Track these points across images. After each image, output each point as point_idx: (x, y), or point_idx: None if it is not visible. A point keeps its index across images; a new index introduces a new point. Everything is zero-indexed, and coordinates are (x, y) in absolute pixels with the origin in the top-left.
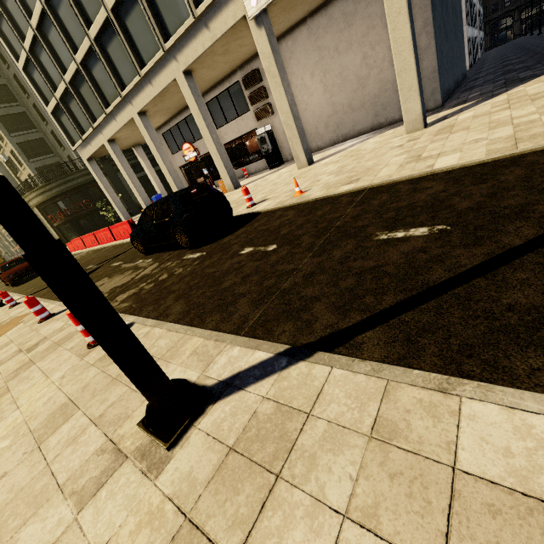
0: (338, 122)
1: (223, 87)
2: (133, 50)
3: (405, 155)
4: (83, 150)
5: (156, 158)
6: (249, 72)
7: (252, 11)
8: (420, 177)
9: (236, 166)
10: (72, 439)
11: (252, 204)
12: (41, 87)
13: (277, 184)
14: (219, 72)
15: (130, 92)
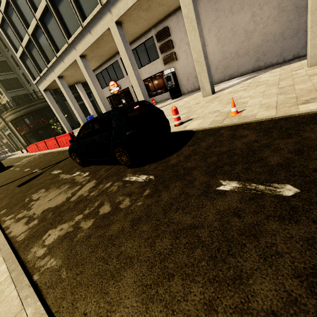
0: (226, 66)
1: (140, 41)
2: (77, 7)
3: None
4: (41, 84)
5: (92, 89)
6: (161, 29)
7: None
8: None
9: None
10: None
11: (180, 122)
12: (12, 39)
13: (191, 107)
14: (140, 28)
15: (74, 40)
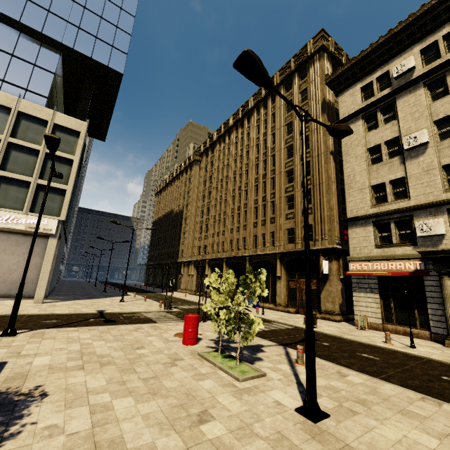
0: None
1: None
2: None
3: (39, 309)
4: None
5: None
6: None
7: None
8: (49, 314)
9: None
10: None
11: None
12: None
13: None
14: None
15: None
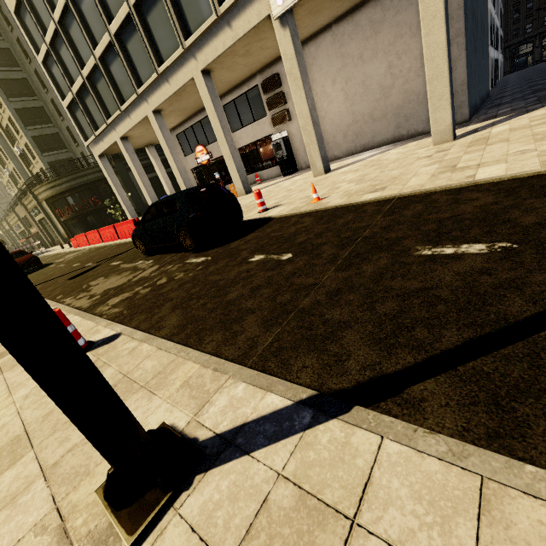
0: (357, 132)
1: (241, 91)
2: (152, 47)
3: (437, 165)
4: (96, 147)
5: (168, 158)
6: (269, 77)
7: (277, 10)
8: (460, 187)
9: (249, 171)
10: (11, 496)
11: (264, 209)
12: (59, 81)
13: (291, 190)
14: (238, 75)
15: (146, 89)
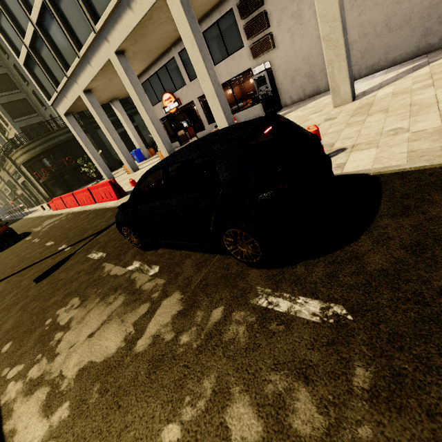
0: (364, 50)
1: (211, 20)
2: None
3: None
4: (60, 105)
5: (138, 107)
6: None
7: None
8: None
9: None
10: None
11: None
12: (10, 35)
13: (320, 126)
14: None
15: (105, 24)
